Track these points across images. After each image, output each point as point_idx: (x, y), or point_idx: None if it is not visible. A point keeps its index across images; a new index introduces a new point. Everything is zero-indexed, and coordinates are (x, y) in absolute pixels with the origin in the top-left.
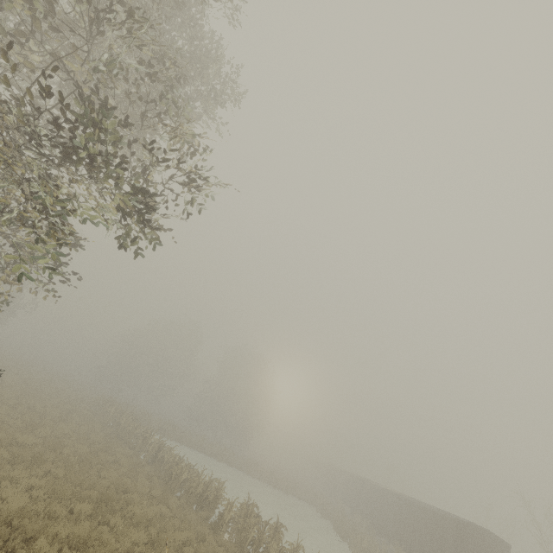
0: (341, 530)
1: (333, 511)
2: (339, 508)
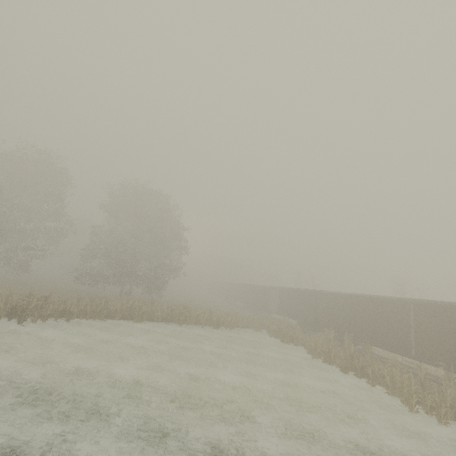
0: (330, 358)
1: (295, 333)
2: (285, 324)
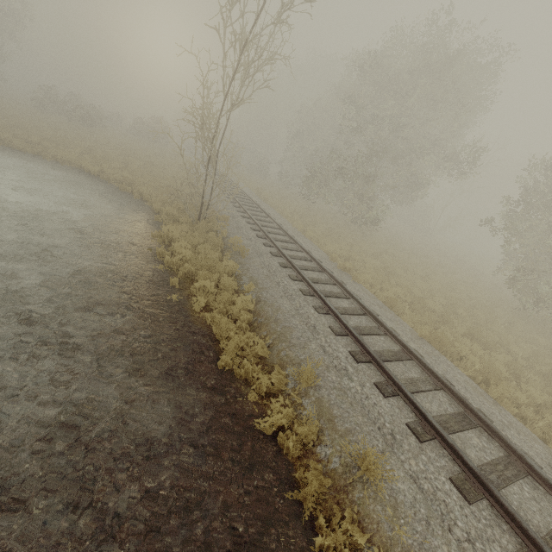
0: None
1: None
2: None
